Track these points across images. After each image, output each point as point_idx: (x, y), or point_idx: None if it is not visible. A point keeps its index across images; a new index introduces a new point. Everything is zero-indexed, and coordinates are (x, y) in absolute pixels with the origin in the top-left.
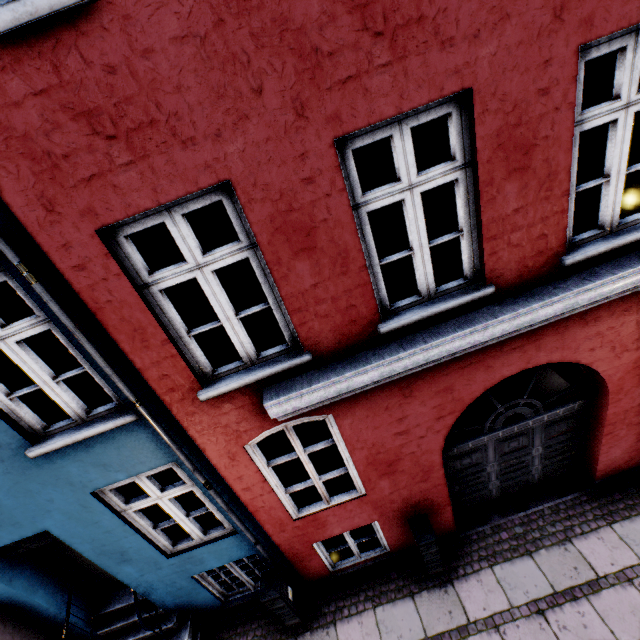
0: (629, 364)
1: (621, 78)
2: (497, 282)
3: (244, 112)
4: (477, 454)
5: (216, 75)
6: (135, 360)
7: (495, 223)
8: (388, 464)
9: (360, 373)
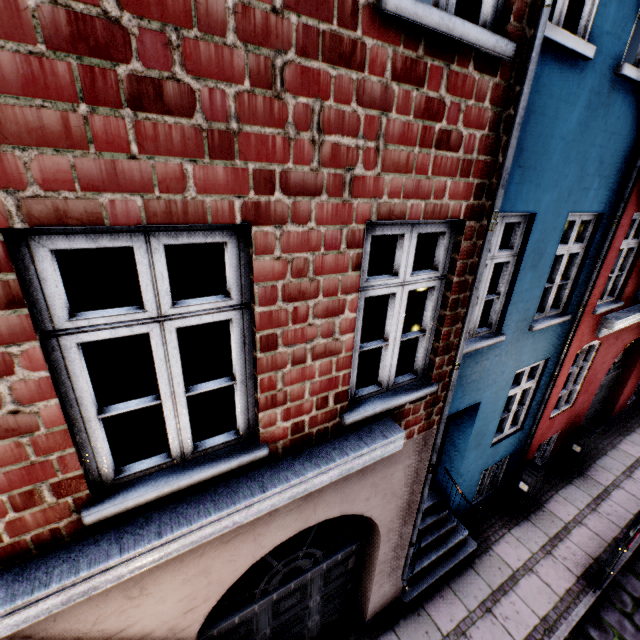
0: None
1: None
2: None
3: None
4: None
5: None
6: (597, 281)
7: None
8: (589, 384)
9: (637, 315)
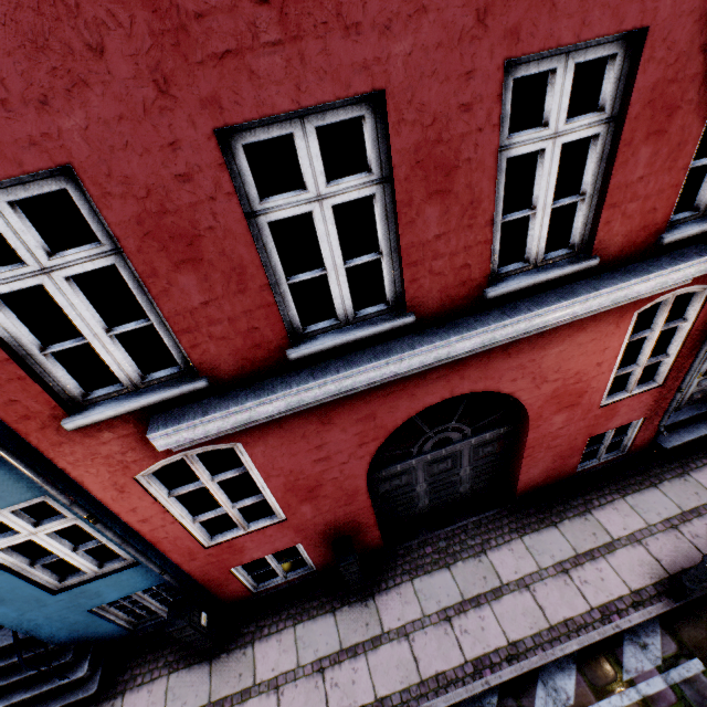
0: (548, 394)
1: (550, 104)
2: (419, 311)
3: (80, 76)
4: (407, 476)
5: (28, 16)
6: None
7: (415, 248)
8: (309, 490)
9: (264, 403)
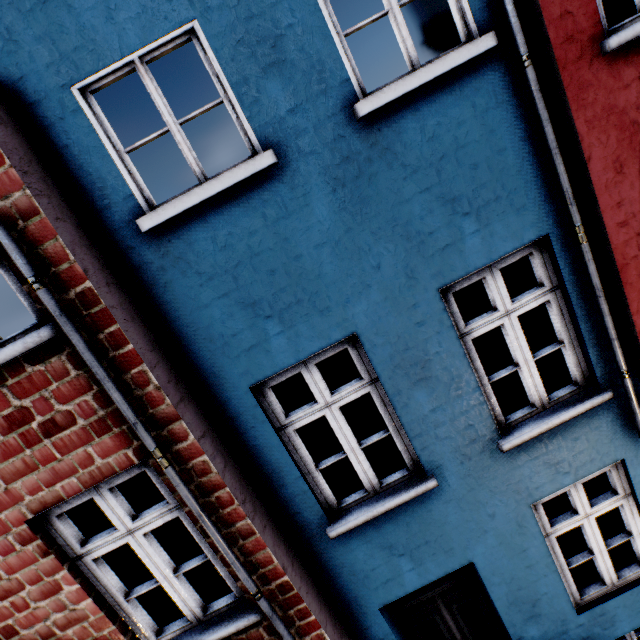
0: None
1: None
2: None
3: None
4: None
5: None
6: (637, 321)
7: None
8: None
9: None
